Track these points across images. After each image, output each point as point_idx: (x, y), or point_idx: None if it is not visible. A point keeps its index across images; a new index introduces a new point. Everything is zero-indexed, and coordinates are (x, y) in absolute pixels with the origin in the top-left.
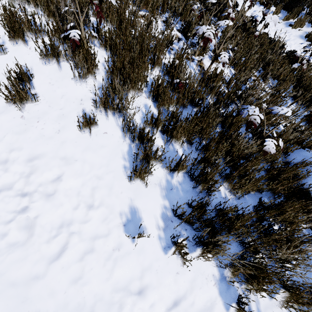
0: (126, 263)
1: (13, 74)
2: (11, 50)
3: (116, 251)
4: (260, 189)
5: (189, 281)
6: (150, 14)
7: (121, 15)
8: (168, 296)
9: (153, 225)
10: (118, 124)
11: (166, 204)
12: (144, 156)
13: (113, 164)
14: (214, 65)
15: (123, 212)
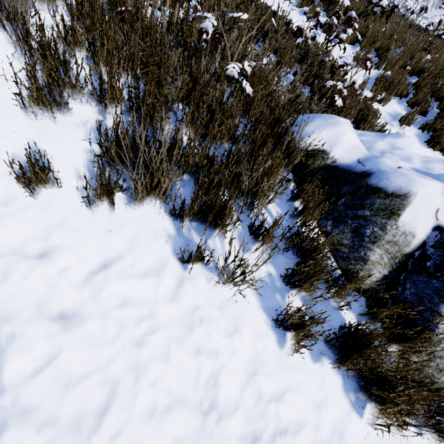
0: (18, 220)
1: None
2: None
3: (1, 207)
4: (235, 139)
5: (128, 239)
6: None
7: None
8: (93, 258)
9: (71, 174)
10: (11, 42)
11: (95, 149)
12: (48, 74)
13: (0, 94)
14: None
15: (17, 158)
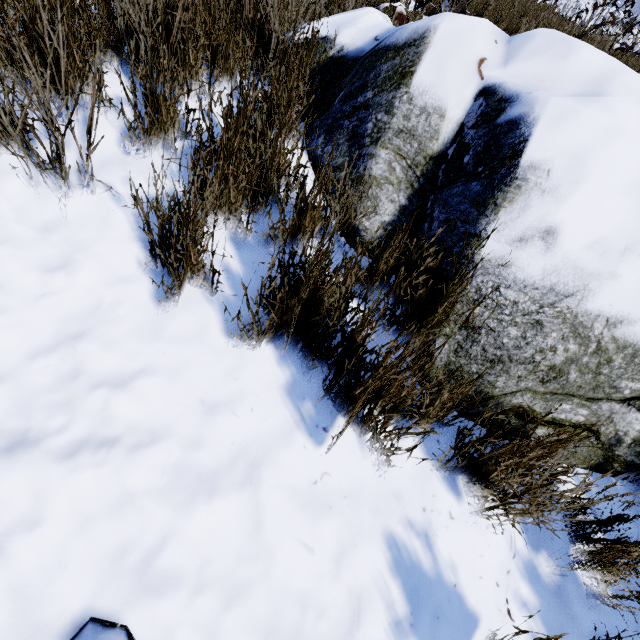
0: None
1: None
2: None
3: None
4: None
5: None
6: None
7: None
8: None
9: None
10: None
11: None
12: None
13: None
14: None
15: None
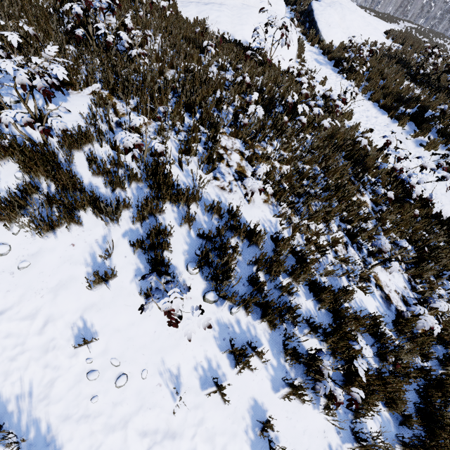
0: None
1: (243, 411)
2: (231, 376)
3: None
4: None
5: None
6: (327, 243)
7: (308, 265)
8: None
9: None
10: None
11: None
12: None
13: None
14: (388, 275)
15: None
